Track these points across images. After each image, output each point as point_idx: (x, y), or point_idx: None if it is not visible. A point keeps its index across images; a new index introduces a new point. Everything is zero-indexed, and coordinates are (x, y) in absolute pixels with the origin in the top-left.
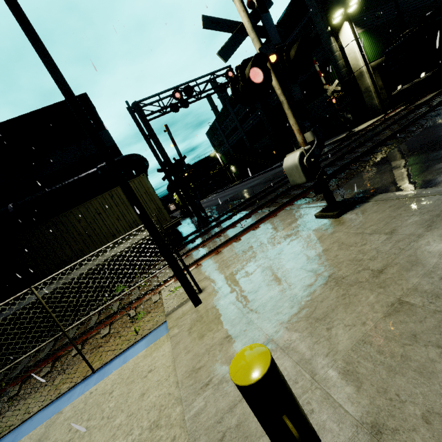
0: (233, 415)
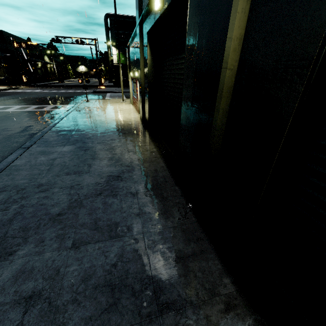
0: None
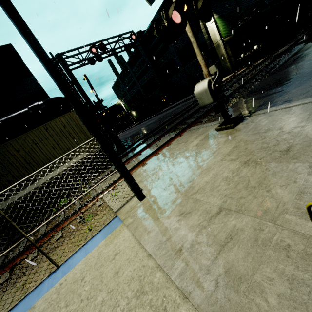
0: (218, 265)
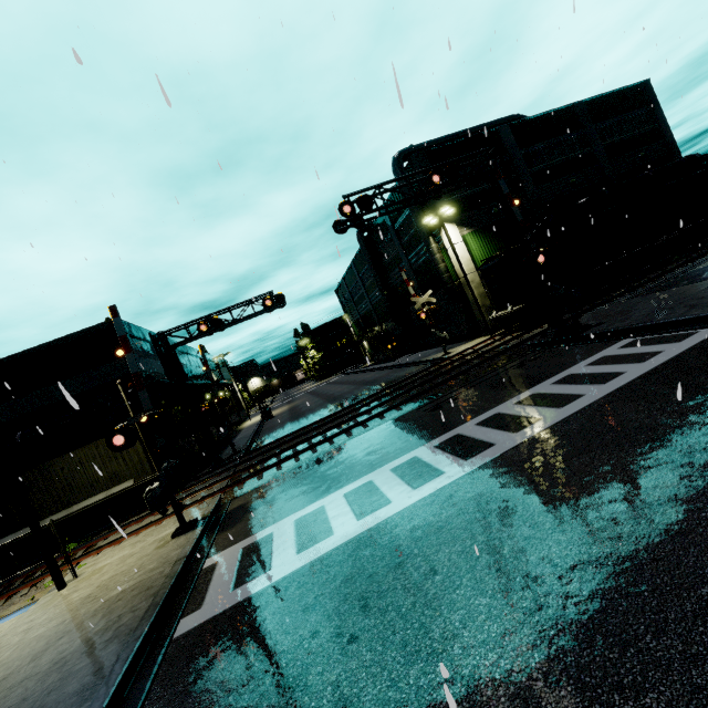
0: None
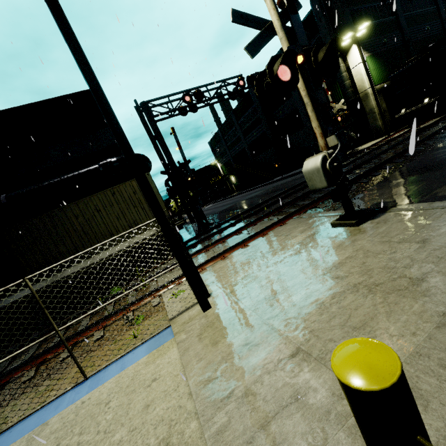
0: (267, 434)
